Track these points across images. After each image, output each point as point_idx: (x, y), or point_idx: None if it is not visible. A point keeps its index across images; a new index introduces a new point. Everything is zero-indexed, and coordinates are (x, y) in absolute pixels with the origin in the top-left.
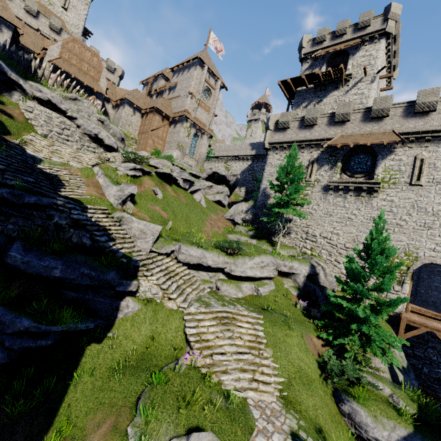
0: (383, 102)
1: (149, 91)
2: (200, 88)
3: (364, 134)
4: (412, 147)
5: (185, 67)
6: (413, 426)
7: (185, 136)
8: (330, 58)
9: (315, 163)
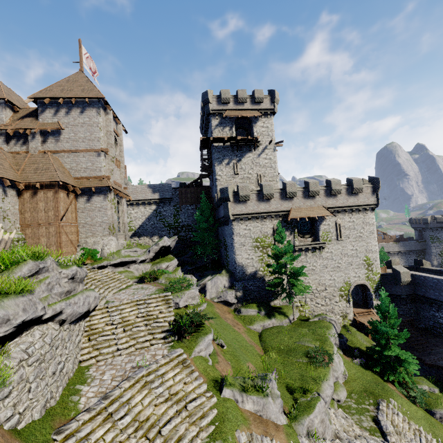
0: (315, 186)
1: None
2: (112, 141)
3: (308, 208)
4: (333, 216)
5: (71, 104)
6: None
7: (114, 213)
8: (235, 120)
9: None
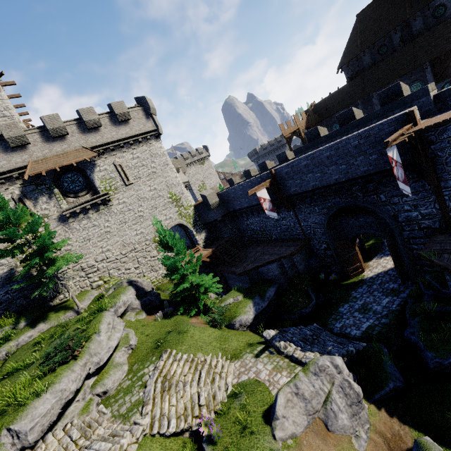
0: (54, 121)
1: None
2: None
3: (59, 155)
4: (107, 157)
5: None
6: (249, 299)
7: None
8: None
9: (26, 199)
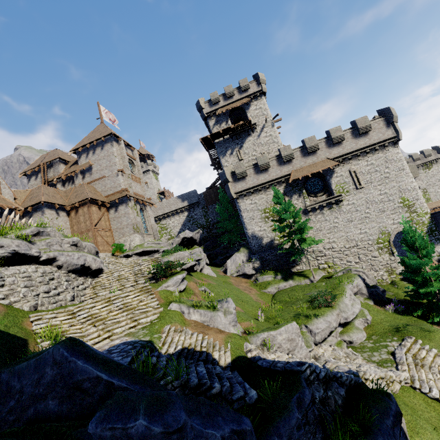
0: (311, 141)
1: (46, 182)
2: (126, 163)
3: (310, 165)
4: (343, 165)
5: (95, 146)
6: None
7: (136, 216)
8: (229, 114)
9: (286, 196)
